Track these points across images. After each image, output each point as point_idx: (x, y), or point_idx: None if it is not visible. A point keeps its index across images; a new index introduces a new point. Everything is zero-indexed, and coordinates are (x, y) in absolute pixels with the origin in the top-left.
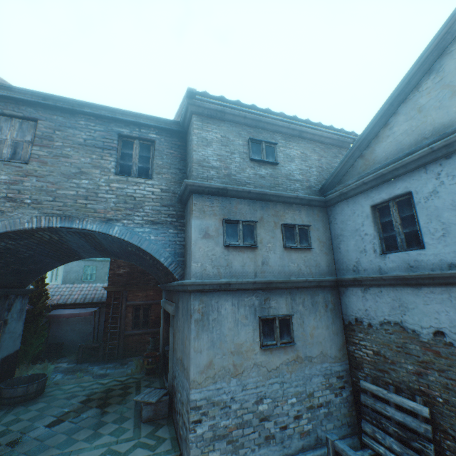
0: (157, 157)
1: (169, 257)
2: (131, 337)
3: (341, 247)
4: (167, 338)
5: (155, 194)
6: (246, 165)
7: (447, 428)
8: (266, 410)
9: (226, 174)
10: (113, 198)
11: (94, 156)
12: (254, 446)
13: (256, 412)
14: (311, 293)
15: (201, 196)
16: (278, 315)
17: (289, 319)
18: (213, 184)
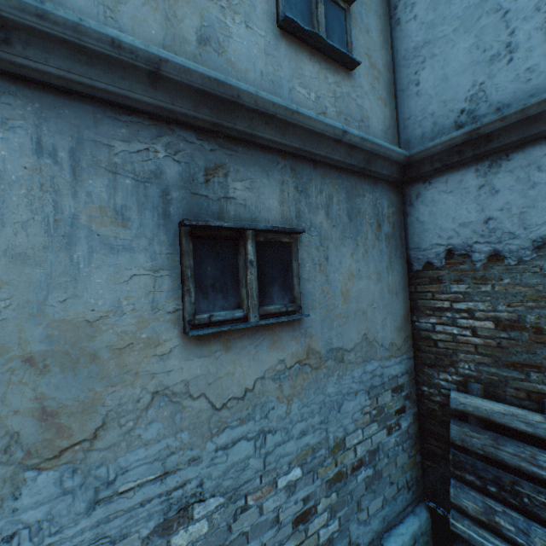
0: None
1: None
2: None
3: (424, 78)
4: None
5: None
6: None
7: None
8: (205, 537)
9: None
10: None
11: None
12: None
13: None
14: (347, 186)
15: None
16: (256, 225)
17: (290, 246)
18: None
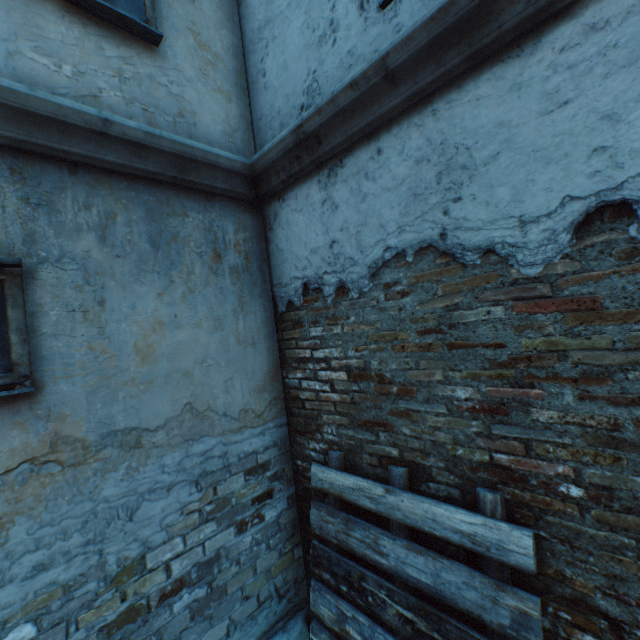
0: None
1: None
2: None
3: (269, 66)
4: None
5: None
6: None
7: (591, 593)
8: None
9: None
10: None
11: None
12: None
13: None
14: (149, 201)
15: None
16: None
17: (3, 285)
18: None
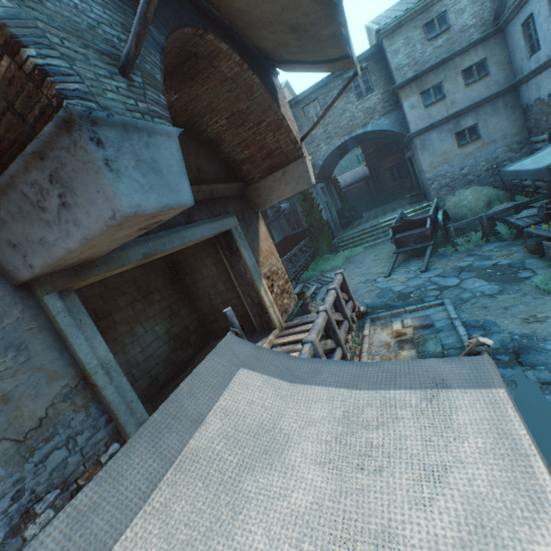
0: (371, 77)
1: (398, 127)
2: (393, 188)
3: (513, 60)
4: (416, 176)
5: (379, 99)
6: (425, 48)
7: None
8: (466, 172)
9: (414, 64)
10: (361, 114)
11: (344, 99)
12: (462, 186)
13: (460, 174)
14: (491, 104)
15: (403, 88)
16: (466, 128)
17: (475, 127)
18: (407, 78)
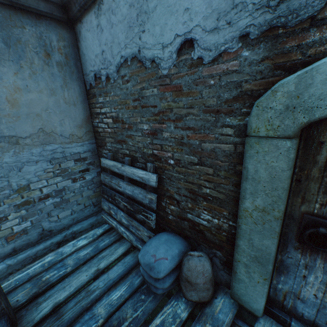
0: None
1: None
2: None
3: None
4: None
5: None
6: None
7: (173, 194)
8: None
9: None
10: None
11: None
12: None
13: None
14: None
15: None
16: None
17: None
18: None
